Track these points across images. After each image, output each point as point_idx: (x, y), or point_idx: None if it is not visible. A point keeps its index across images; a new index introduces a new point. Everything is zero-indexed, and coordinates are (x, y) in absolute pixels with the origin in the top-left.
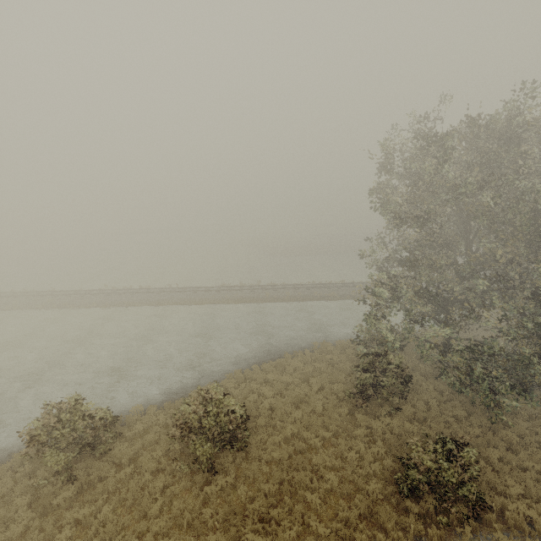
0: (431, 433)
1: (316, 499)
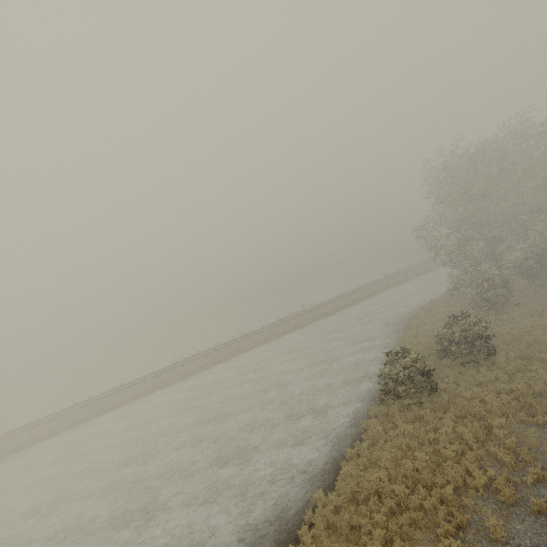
0: (543, 304)
1: (546, 337)
